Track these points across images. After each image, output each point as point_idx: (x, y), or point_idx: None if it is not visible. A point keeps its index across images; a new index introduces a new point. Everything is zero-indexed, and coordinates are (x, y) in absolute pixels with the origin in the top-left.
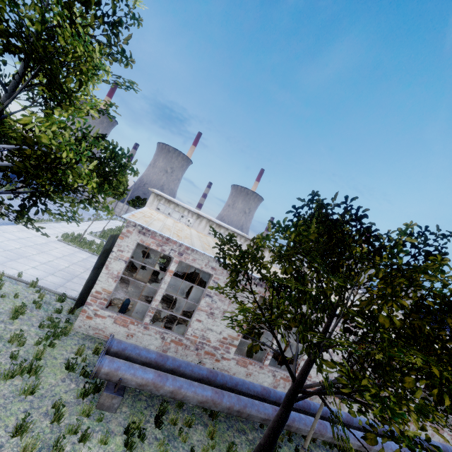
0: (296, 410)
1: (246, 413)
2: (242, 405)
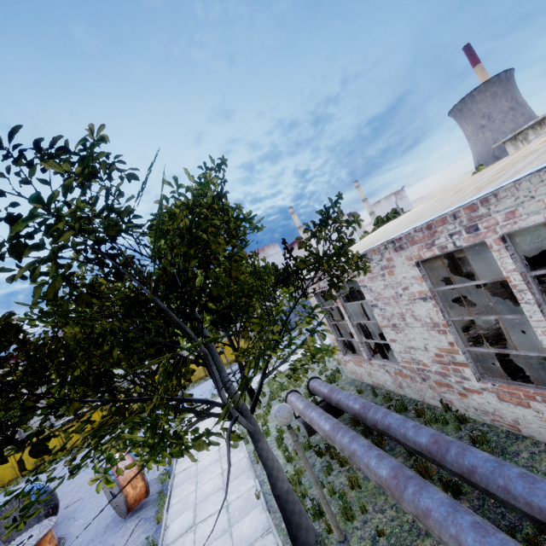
0: (542, 526)
1: (357, 464)
2: (351, 451)
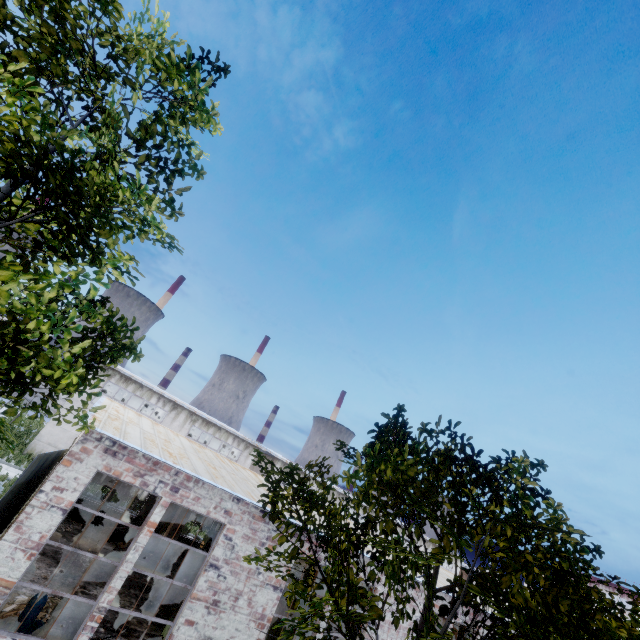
0: None
1: None
2: None
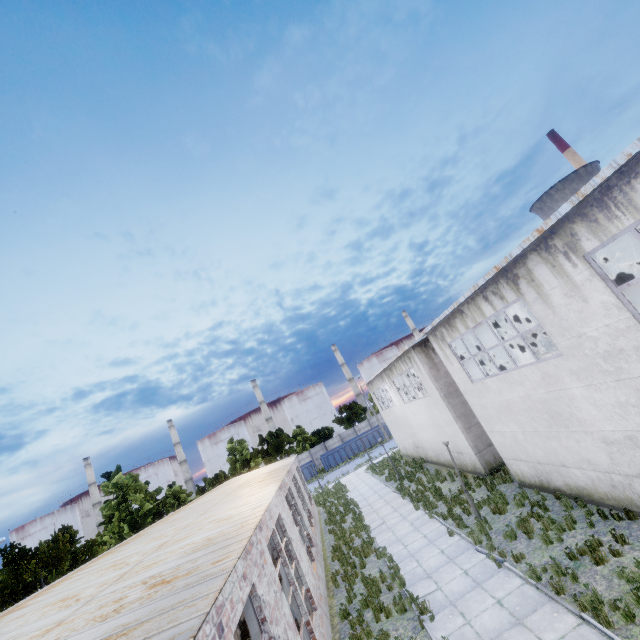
0: None
1: None
2: None
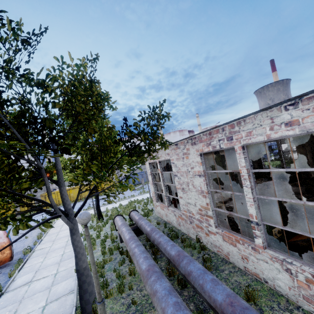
0: (213, 310)
1: (133, 260)
2: (133, 252)
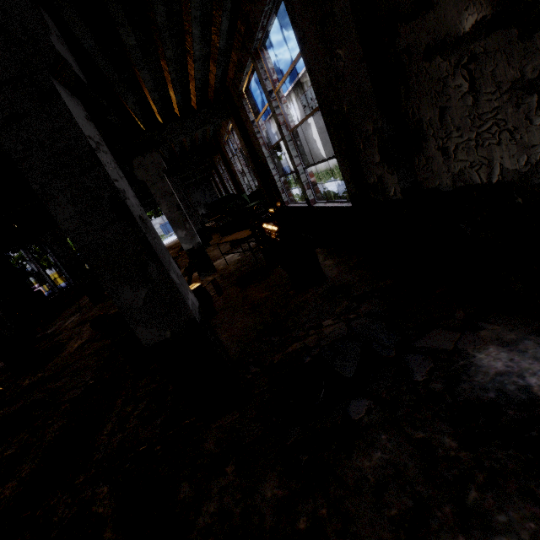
0: None
1: None
2: None
